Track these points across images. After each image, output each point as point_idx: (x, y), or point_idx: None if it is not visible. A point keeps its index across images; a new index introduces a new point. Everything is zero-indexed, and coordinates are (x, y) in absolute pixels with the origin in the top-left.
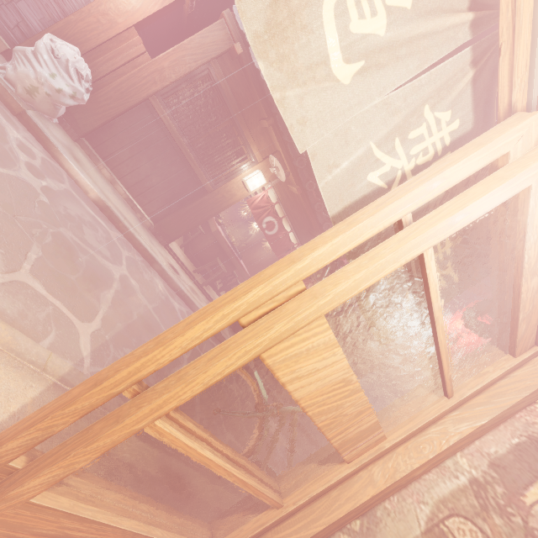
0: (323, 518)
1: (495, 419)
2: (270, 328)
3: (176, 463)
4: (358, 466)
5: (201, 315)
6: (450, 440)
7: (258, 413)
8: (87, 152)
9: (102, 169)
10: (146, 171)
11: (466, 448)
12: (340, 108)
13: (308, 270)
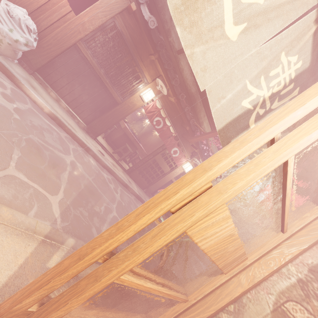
0: (212, 306)
1: (312, 244)
2: (192, 215)
3: None
4: (232, 276)
5: (145, 209)
6: (286, 258)
7: None
8: (39, 81)
9: (50, 92)
10: (78, 92)
11: (294, 261)
12: (228, 58)
13: (215, 175)
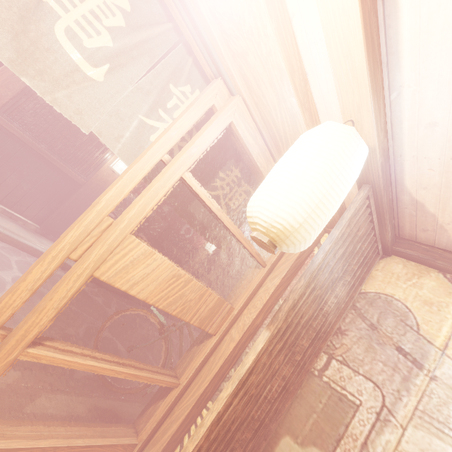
0: (207, 377)
1: (292, 268)
2: (90, 254)
3: (105, 402)
4: (221, 334)
5: (37, 263)
6: (270, 292)
7: (159, 335)
8: None
9: None
10: (14, 181)
11: (284, 294)
12: (104, 98)
13: (107, 209)
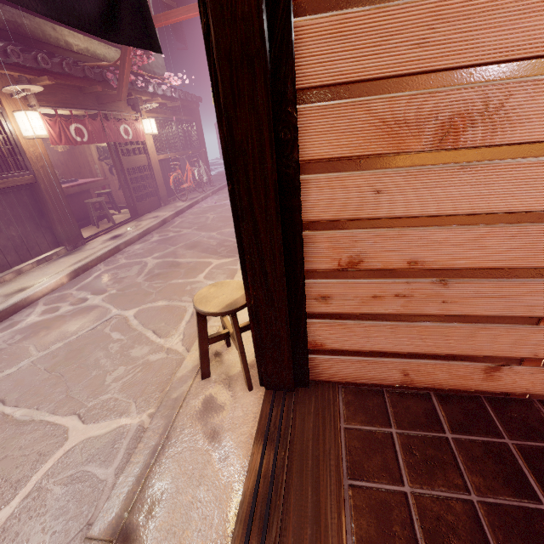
0: None
1: None
2: None
3: None
4: None
5: None
6: None
7: None
8: None
9: (4, 279)
10: (2, 238)
11: None
12: None
13: None
